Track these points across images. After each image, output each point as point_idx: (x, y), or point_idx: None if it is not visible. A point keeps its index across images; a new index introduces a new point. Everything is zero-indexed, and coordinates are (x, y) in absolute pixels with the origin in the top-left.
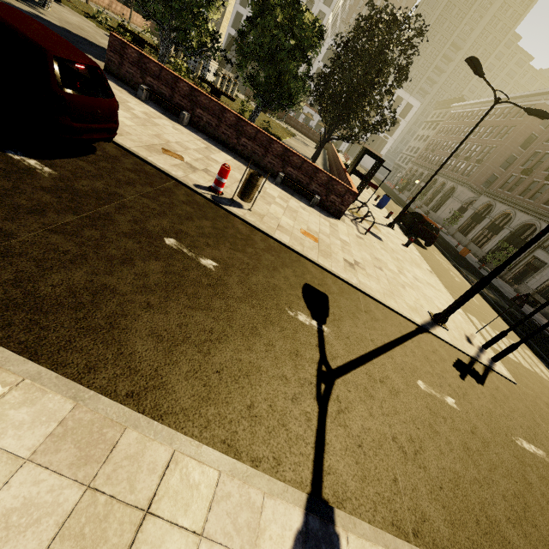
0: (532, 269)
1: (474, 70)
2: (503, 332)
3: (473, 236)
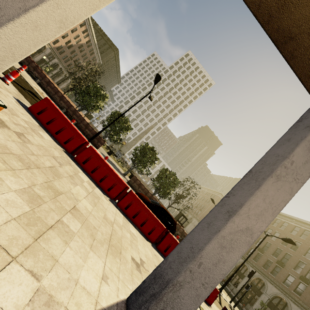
0: None
1: (212, 201)
2: (234, 296)
3: None
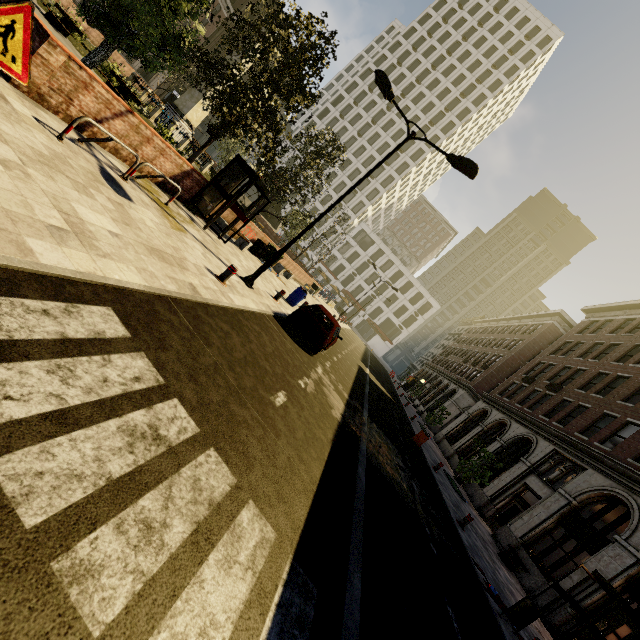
0: (521, 505)
1: (383, 91)
2: None
3: (460, 445)
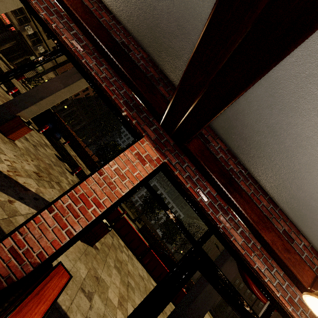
0: None
1: (217, 247)
2: None
3: None
